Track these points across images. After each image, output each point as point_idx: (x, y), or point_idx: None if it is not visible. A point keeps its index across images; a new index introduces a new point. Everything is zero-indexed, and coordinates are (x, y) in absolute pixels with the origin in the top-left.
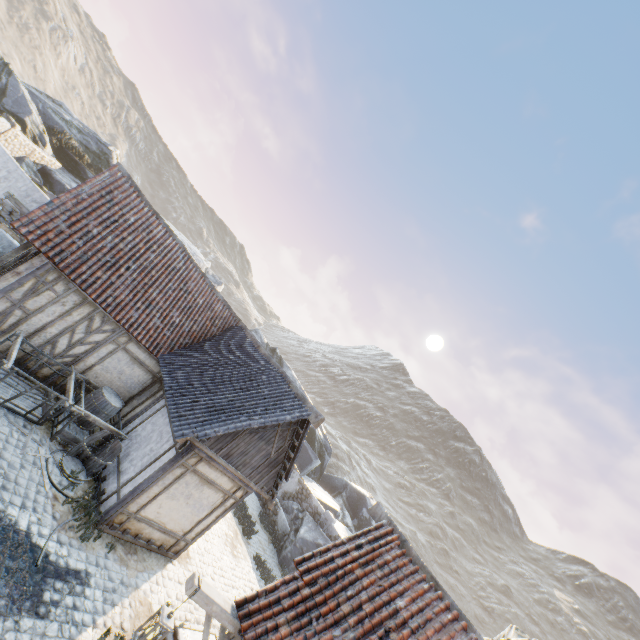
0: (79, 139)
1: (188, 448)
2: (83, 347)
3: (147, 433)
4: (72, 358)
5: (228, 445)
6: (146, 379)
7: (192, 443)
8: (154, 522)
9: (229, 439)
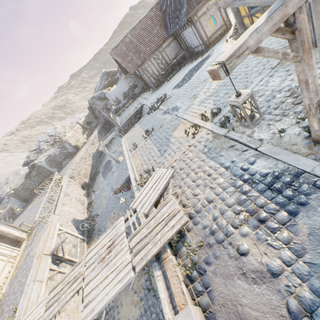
0: (104, 82)
1: (191, 20)
2: (163, 61)
3: (189, 39)
4: (166, 64)
5: (193, 3)
6: (175, 42)
7: (189, 19)
8: (214, 33)
9: (191, 3)
